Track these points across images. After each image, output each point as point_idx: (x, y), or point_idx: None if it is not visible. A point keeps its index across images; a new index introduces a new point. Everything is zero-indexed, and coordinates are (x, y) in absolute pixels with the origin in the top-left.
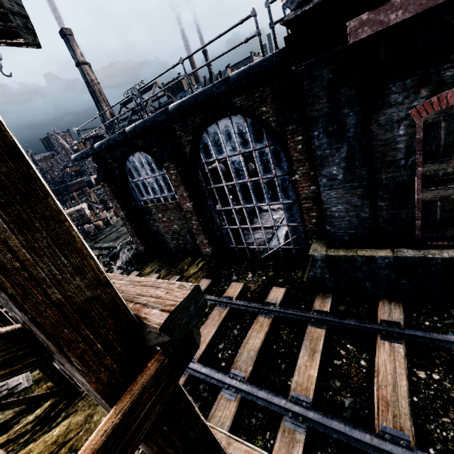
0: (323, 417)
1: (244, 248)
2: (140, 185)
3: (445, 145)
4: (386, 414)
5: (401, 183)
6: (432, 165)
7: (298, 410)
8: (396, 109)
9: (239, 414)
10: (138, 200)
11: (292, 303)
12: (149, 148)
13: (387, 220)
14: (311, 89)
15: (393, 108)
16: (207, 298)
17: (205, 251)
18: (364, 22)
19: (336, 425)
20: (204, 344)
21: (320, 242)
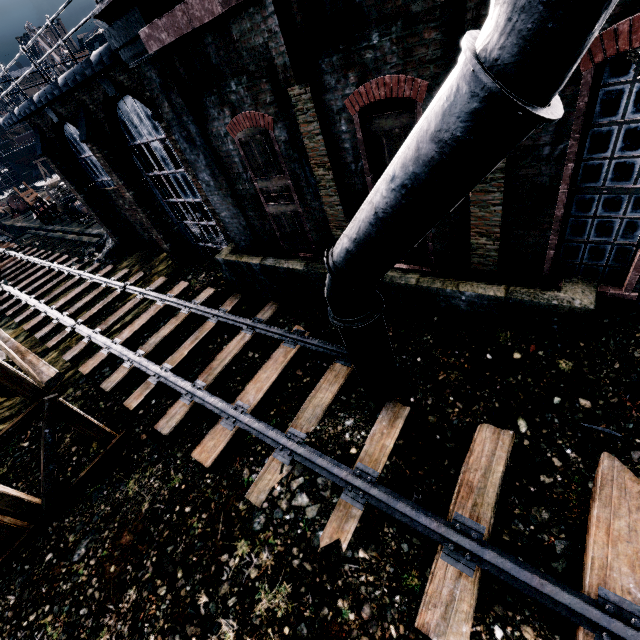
0: (168, 375)
1: (204, 246)
2: (90, 163)
3: (263, 164)
4: (205, 374)
5: (253, 196)
6: (262, 182)
7: (158, 372)
8: (218, 124)
9: (132, 377)
10: (96, 181)
11: (215, 303)
12: (74, 120)
13: (261, 229)
14: (152, 90)
15: (216, 123)
16: (152, 295)
17: (164, 247)
18: (149, 35)
19: (172, 379)
20: (132, 332)
21: (230, 247)
